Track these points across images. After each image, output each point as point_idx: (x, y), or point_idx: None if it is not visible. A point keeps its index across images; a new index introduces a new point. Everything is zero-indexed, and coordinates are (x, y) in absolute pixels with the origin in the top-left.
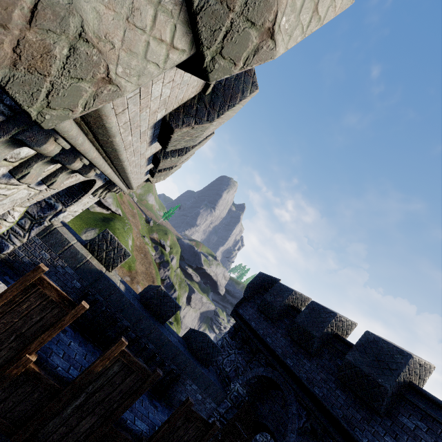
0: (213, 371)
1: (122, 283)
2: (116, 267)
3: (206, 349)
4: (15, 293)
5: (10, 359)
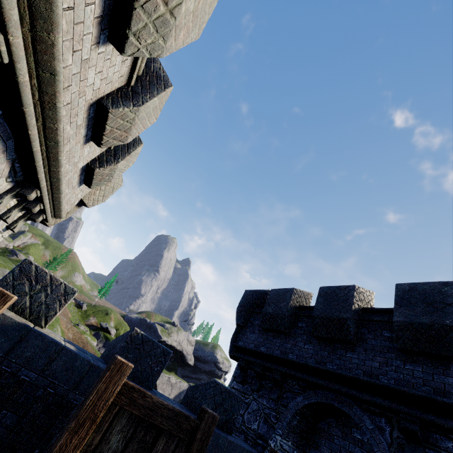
0: (237, 437)
1: (68, 343)
2: (53, 317)
3: (221, 404)
4: None
5: None
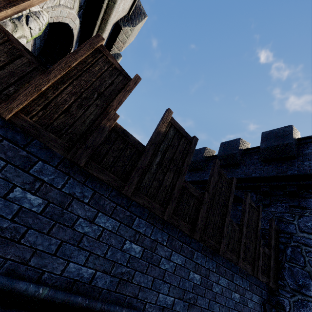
0: None
1: None
2: None
3: None
4: (87, 53)
5: (99, 116)
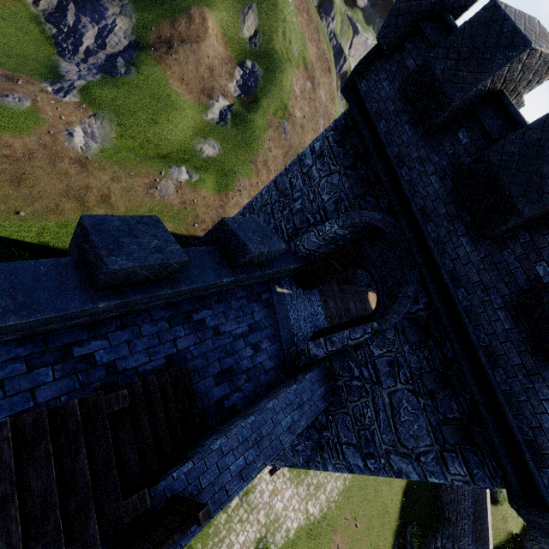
0: None
1: None
2: None
3: None
4: None
5: None
